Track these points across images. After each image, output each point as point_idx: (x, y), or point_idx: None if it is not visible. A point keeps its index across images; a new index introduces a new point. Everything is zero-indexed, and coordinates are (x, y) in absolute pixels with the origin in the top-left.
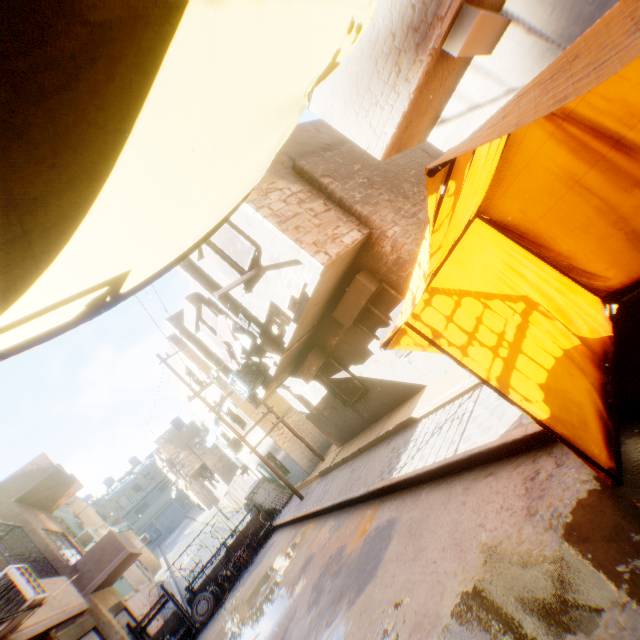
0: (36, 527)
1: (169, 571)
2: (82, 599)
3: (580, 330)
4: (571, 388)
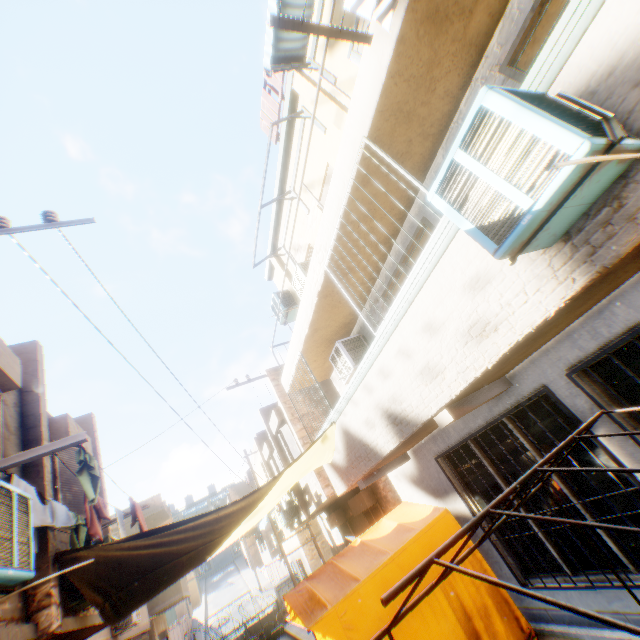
0: None
1: (204, 613)
2: (148, 620)
3: None
4: None
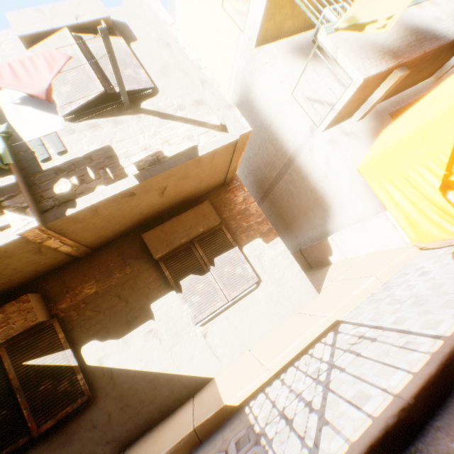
0: None
1: None
2: None
3: None
4: None
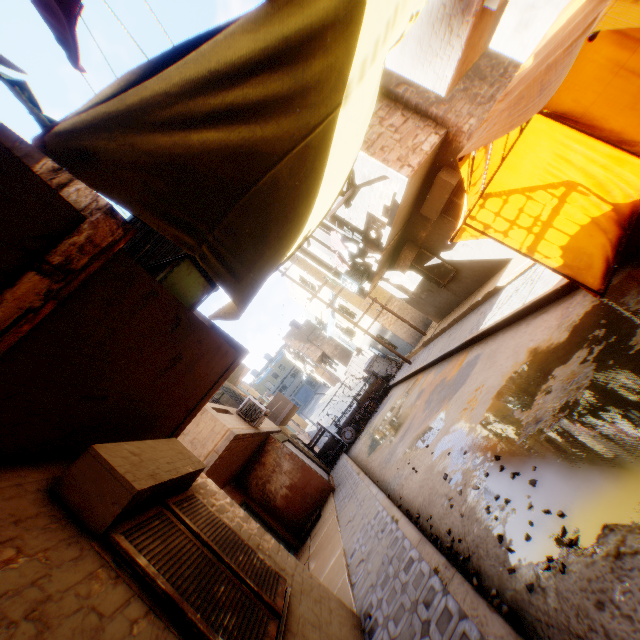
0: (235, 391)
1: (315, 426)
2: (276, 426)
3: (615, 198)
4: (587, 245)
